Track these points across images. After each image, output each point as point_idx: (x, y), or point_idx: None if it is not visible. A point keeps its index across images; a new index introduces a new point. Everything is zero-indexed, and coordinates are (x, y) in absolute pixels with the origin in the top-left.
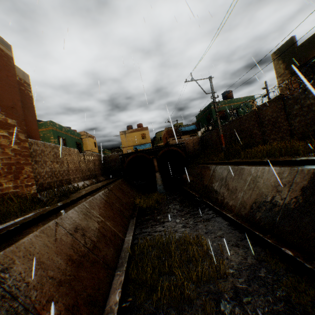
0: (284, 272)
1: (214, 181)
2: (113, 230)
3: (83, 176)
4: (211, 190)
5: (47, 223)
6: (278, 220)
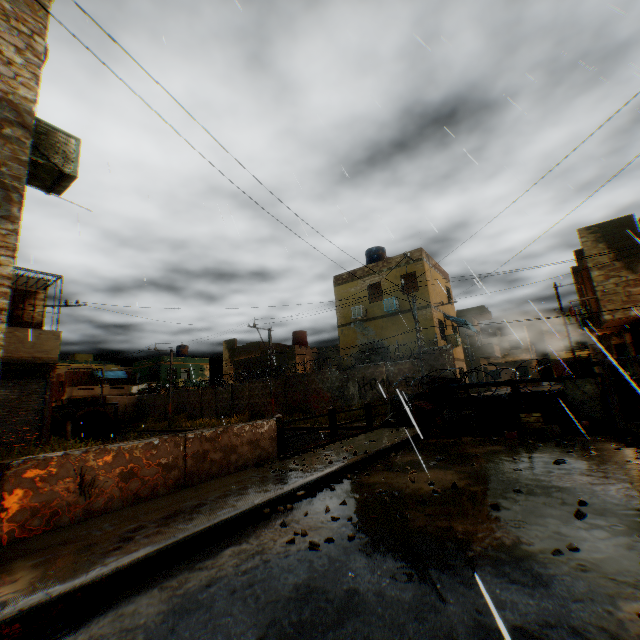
0: None
1: None
2: None
3: None
4: None
5: None
6: None
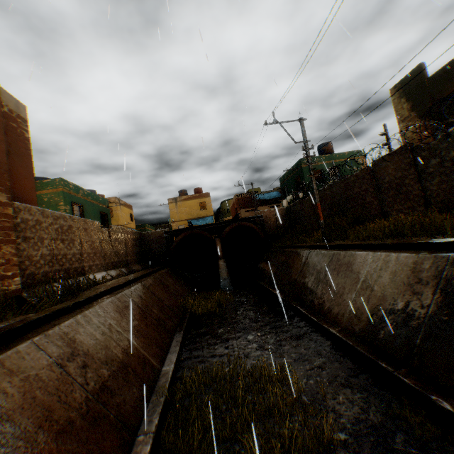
0: (439, 443)
1: (307, 275)
2: (142, 354)
3: (107, 263)
4: (303, 288)
5: (16, 345)
6: (419, 343)
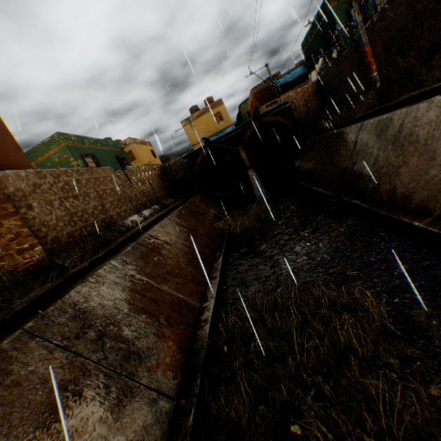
0: None
1: (362, 157)
2: (176, 298)
3: (135, 206)
4: (358, 176)
5: (3, 340)
6: None
